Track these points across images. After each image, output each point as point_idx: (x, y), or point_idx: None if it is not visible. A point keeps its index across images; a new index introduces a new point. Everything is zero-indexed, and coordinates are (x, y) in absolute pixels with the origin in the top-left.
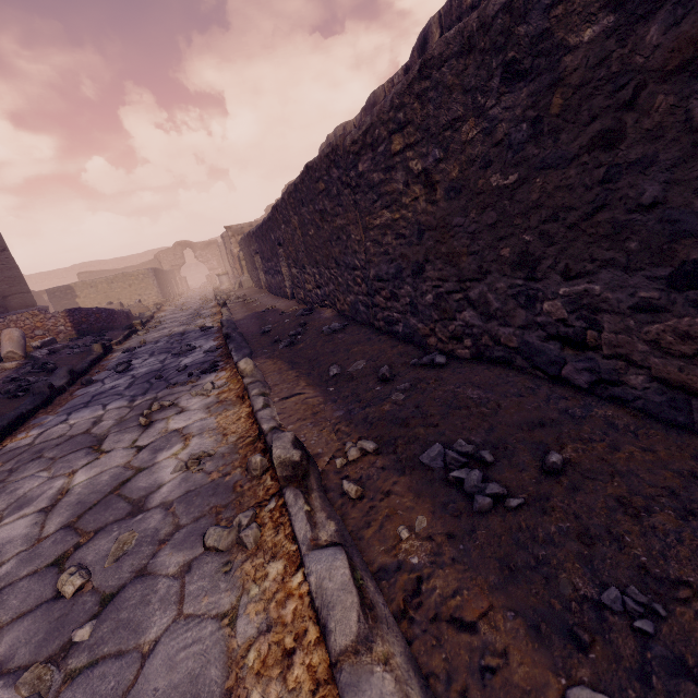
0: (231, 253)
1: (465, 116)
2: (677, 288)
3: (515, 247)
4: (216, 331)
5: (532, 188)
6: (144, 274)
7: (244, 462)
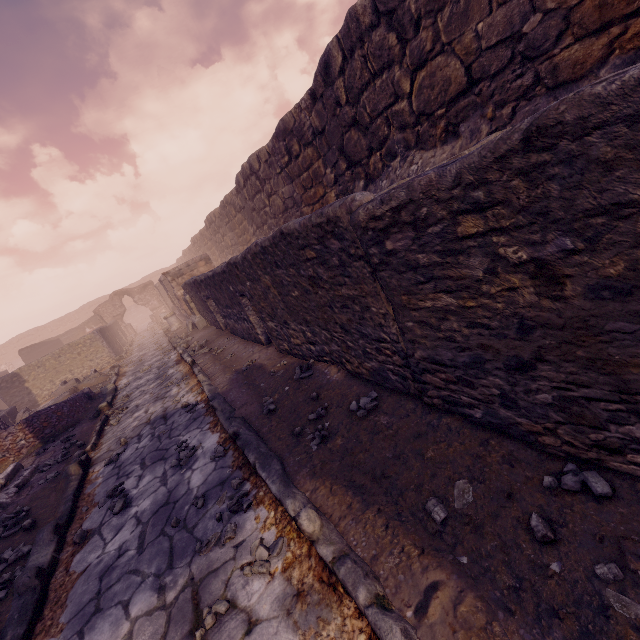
0: (175, 296)
1: None
2: None
3: None
4: (204, 410)
5: None
6: (91, 338)
7: None
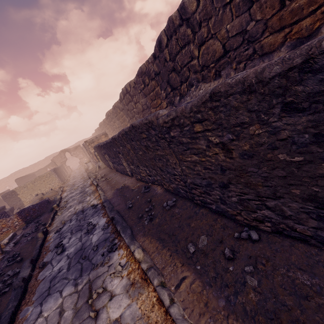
0: (90, 153)
1: (251, 122)
2: None
3: (304, 191)
4: (101, 207)
5: (318, 167)
6: (49, 173)
7: None
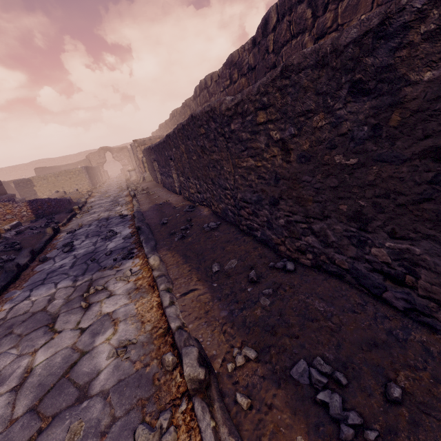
0: (137, 157)
1: (316, 110)
2: None
3: (351, 206)
4: (130, 218)
5: (369, 171)
6: (79, 170)
7: (159, 354)
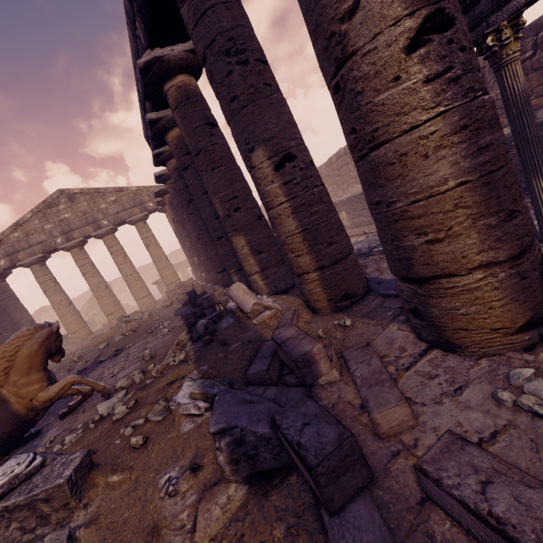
0: None
1: (542, 135)
2: None
3: None
4: None
5: None
6: None
7: None
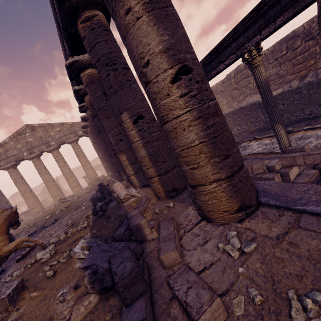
0: None
1: (289, 97)
2: (319, 106)
3: (300, 108)
4: None
5: (301, 102)
6: None
7: None
